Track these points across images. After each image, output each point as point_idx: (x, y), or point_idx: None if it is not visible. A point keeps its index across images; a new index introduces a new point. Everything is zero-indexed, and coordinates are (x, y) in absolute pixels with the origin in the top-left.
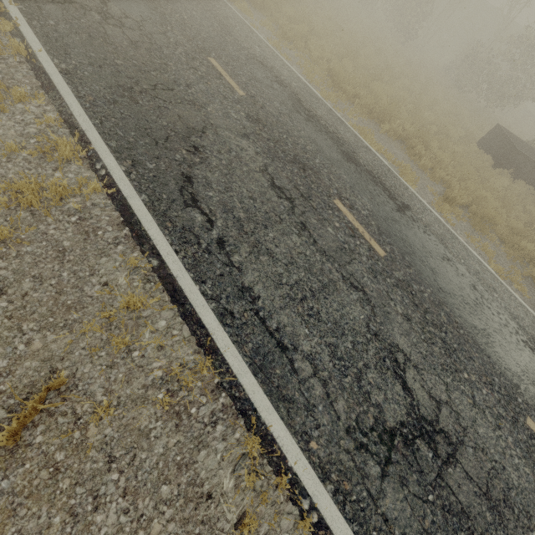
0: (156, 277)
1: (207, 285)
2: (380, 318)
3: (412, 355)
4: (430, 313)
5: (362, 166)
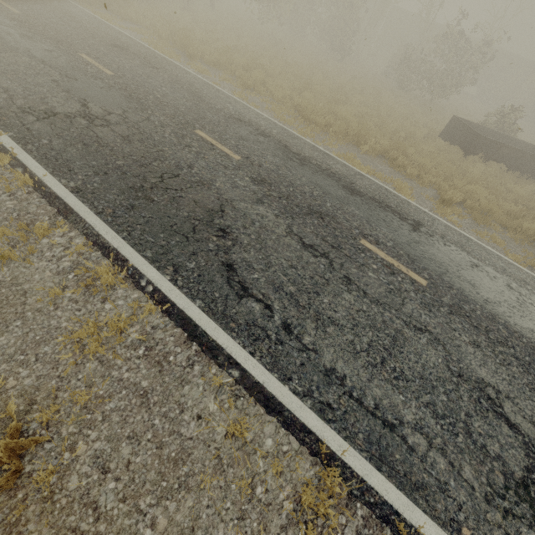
0: (243, 390)
1: (294, 381)
2: (455, 354)
3: (499, 385)
4: (490, 331)
5: (365, 195)
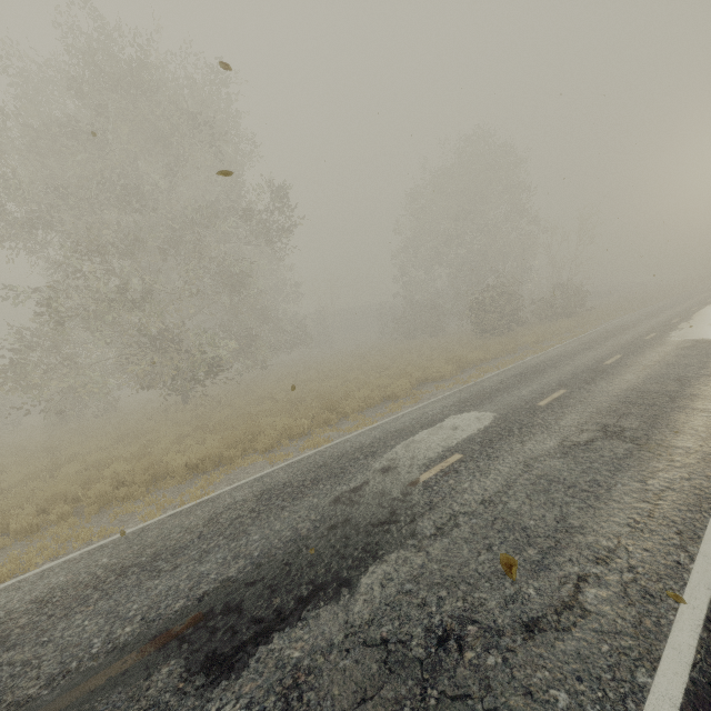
0: None
1: None
2: None
3: None
4: None
5: None
